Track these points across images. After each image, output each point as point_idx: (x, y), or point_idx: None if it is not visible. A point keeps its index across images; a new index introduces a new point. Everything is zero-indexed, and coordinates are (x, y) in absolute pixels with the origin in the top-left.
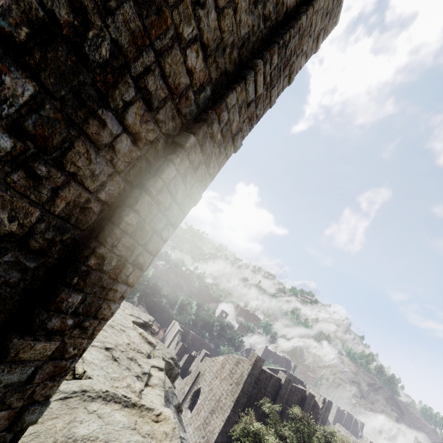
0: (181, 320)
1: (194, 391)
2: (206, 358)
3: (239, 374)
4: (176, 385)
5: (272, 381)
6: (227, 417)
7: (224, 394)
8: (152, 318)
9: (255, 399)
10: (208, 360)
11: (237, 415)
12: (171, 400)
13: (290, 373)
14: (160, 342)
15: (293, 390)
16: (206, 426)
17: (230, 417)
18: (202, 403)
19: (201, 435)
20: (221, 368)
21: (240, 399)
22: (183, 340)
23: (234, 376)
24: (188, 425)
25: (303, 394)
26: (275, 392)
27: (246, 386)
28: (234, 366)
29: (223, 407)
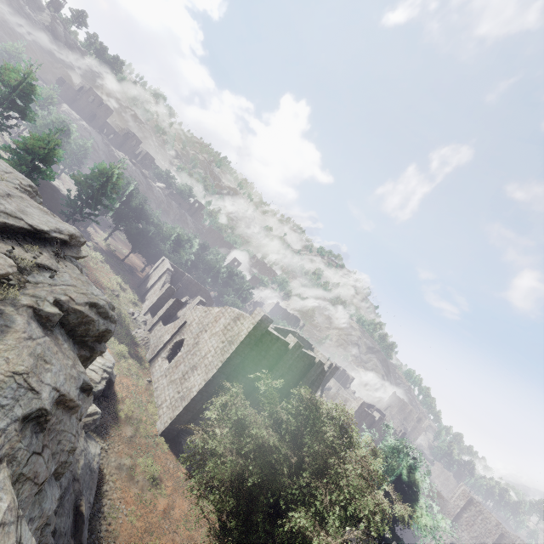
0: (174, 259)
1: (175, 341)
2: (197, 307)
3: (236, 333)
4: (155, 332)
5: (277, 345)
6: (211, 377)
7: (212, 351)
8: (70, 230)
9: (252, 362)
10: (199, 310)
11: (224, 376)
12: (6, 406)
13: (300, 335)
14: (75, 274)
15: (301, 356)
16: (184, 382)
17: (214, 377)
18: (183, 356)
19: (176, 389)
20: (213, 321)
21: (231, 360)
22: (174, 282)
23: (229, 333)
24: (163, 376)
25: (312, 360)
26: (278, 356)
27: (241, 347)
28: (231, 322)
29: (208, 365)
